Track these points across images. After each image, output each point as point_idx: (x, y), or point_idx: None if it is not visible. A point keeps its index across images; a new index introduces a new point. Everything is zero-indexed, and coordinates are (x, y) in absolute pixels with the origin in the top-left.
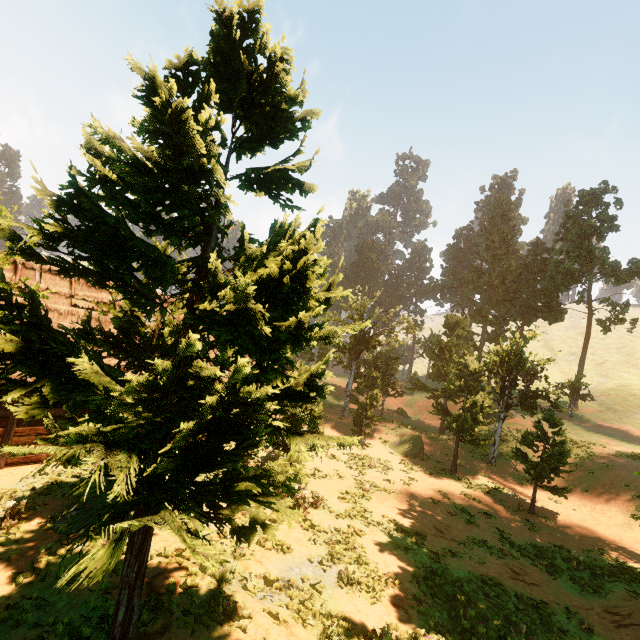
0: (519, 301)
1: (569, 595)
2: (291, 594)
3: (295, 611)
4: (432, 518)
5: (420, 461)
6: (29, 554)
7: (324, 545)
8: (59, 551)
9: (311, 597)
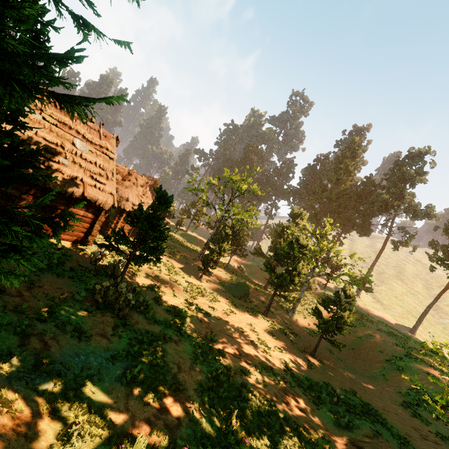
0: (345, 215)
1: (326, 424)
2: (57, 380)
3: (49, 399)
4: (236, 342)
5: (243, 302)
6: None
7: (127, 342)
8: None
9: (81, 387)
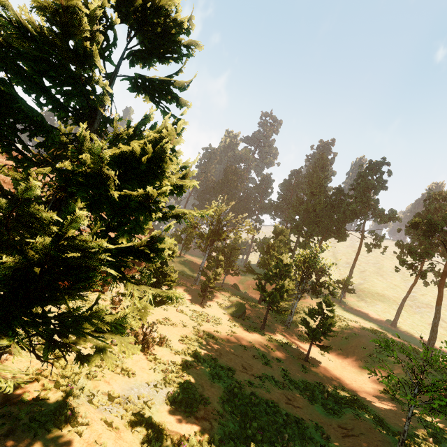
0: (322, 224)
1: (319, 415)
2: (127, 407)
3: (127, 420)
4: (242, 359)
5: (241, 320)
6: None
7: (161, 373)
8: None
9: (142, 410)
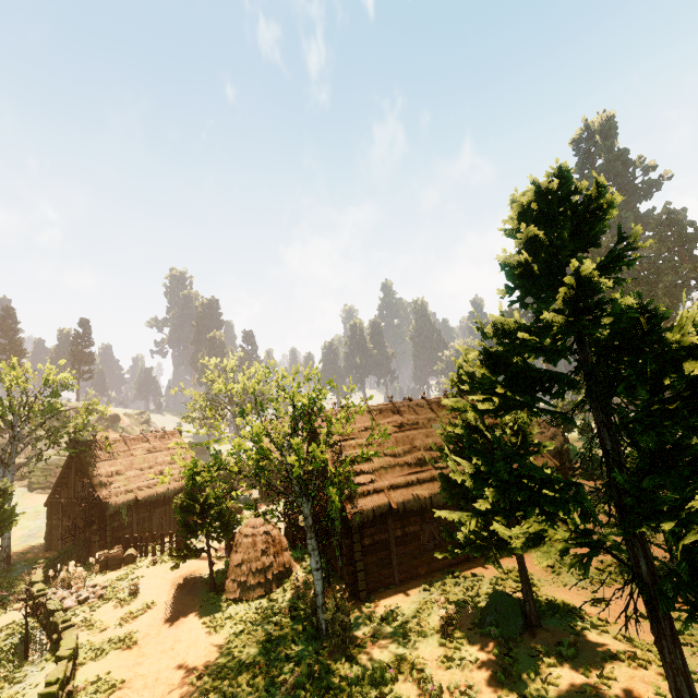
0: None
1: None
2: None
3: None
4: None
5: None
6: (486, 658)
7: None
8: (511, 654)
9: None
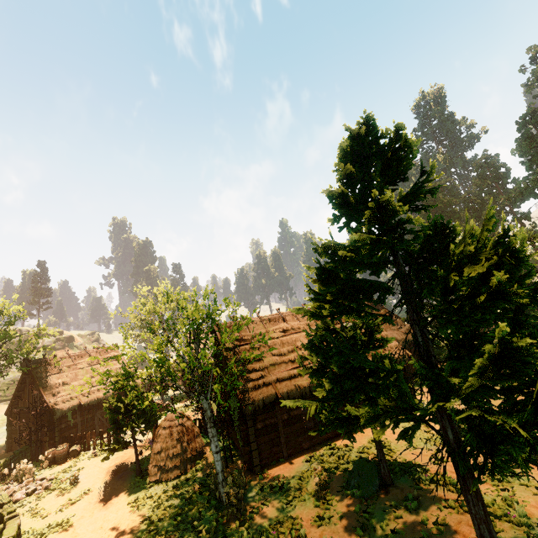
0: None
1: None
2: None
3: None
4: None
5: None
6: (350, 514)
7: None
8: (368, 510)
9: None
